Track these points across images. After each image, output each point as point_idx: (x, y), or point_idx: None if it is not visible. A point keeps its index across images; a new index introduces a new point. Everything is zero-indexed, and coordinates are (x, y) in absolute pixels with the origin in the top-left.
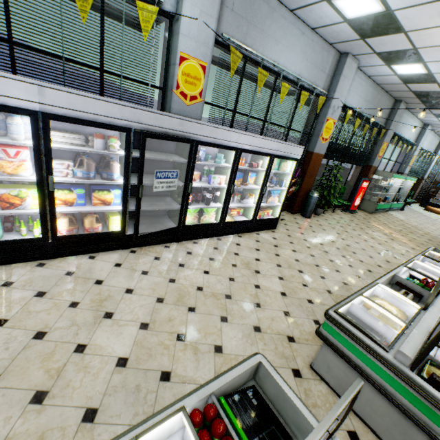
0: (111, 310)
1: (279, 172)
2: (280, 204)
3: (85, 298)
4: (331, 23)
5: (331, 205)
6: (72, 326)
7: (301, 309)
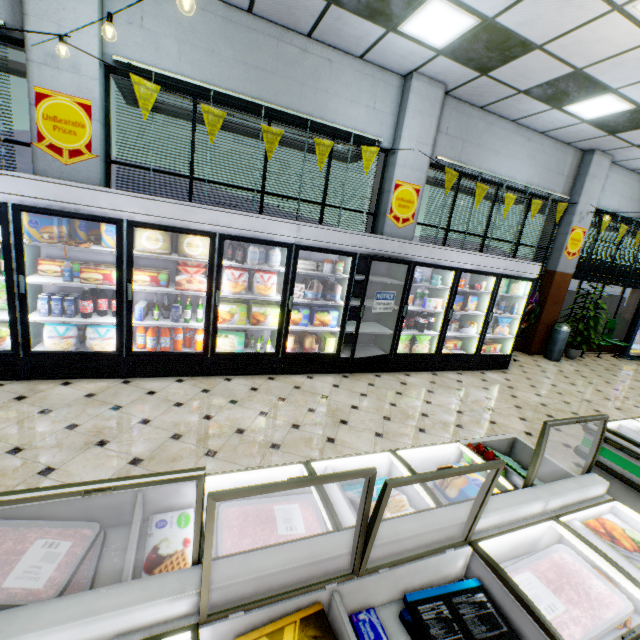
0: (344, 419)
1: (508, 295)
2: (511, 336)
3: (318, 407)
4: (565, 125)
5: (591, 344)
6: (317, 425)
7: (554, 450)
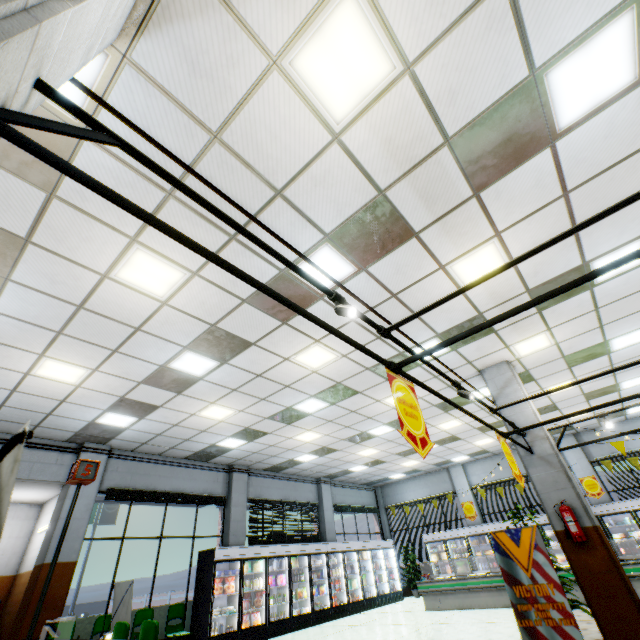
0: None
1: None
2: None
3: None
4: None
5: None
6: None
7: None
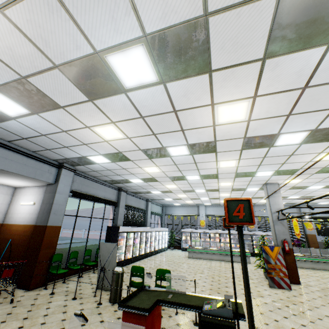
0: None
1: None
2: None
3: None
4: None
5: None
6: None
7: None
